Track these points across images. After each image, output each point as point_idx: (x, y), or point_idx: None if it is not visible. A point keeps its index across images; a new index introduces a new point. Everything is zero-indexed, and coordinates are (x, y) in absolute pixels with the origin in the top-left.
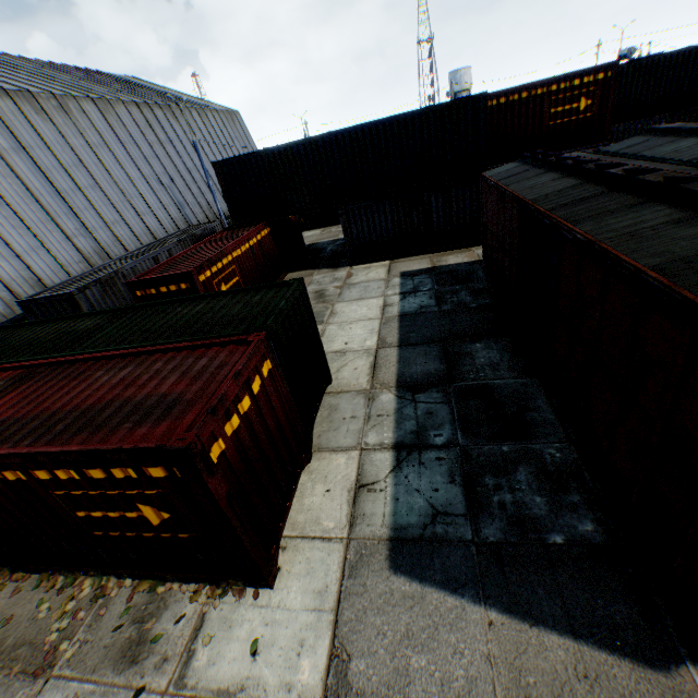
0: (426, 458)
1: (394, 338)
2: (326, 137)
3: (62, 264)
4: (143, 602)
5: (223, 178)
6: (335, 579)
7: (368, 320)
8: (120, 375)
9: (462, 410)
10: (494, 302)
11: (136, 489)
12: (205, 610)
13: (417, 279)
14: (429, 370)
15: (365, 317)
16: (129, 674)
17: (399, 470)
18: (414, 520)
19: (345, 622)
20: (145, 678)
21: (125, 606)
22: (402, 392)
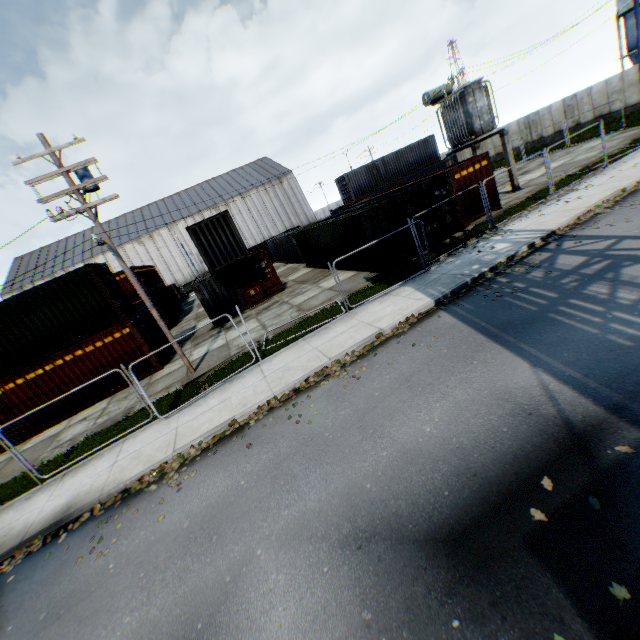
0: None
1: None
2: None
3: None
4: None
5: None
6: None
7: None
8: None
9: None
10: None
11: None
12: None
13: None
14: None
15: None
16: None
17: None
18: None
19: None
20: None
21: None
22: None
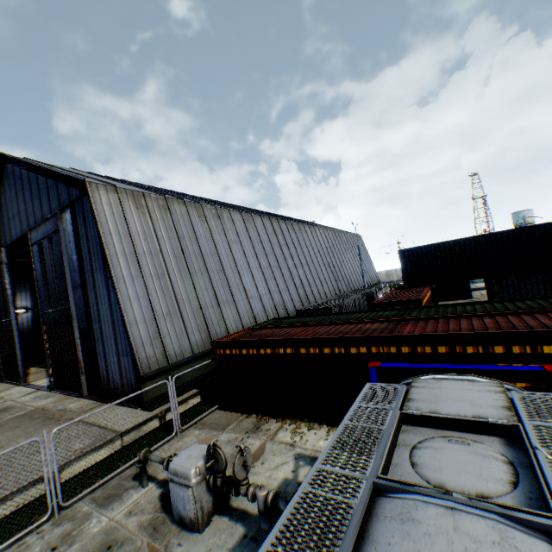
0: None
1: None
2: (486, 236)
3: (293, 300)
4: None
5: (402, 258)
6: None
7: None
8: (484, 321)
9: None
10: None
11: None
12: None
13: None
14: None
15: None
16: None
17: None
18: None
19: None
20: None
21: None
22: None
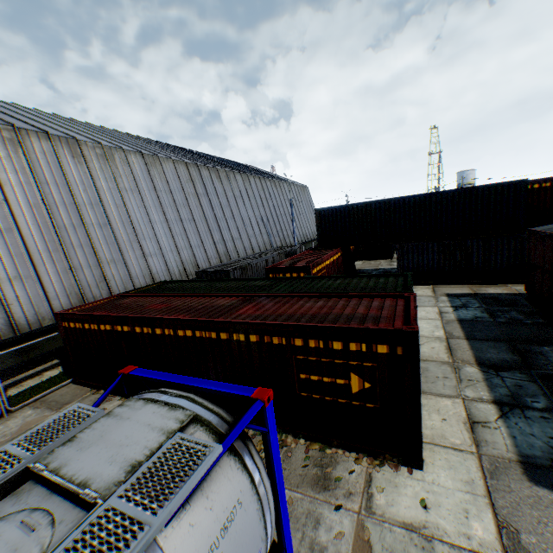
0: (529, 415)
1: (459, 333)
2: (396, 200)
3: (208, 257)
4: (317, 455)
5: (319, 218)
6: (477, 476)
7: (429, 319)
8: (317, 304)
9: (551, 389)
10: (548, 322)
11: (356, 361)
12: (370, 471)
13: (462, 299)
14: (503, 358)
15: (426, 317)
16: (325, 495)
17: (506, 418)
18: (538, 453)
19: (500, 506)
20: (339, 500)
21: (305, 455)
22: (484, 368)
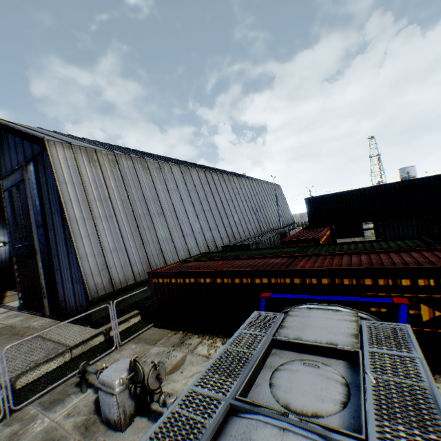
0: None
1: None
2: (374, 187)
3: (221, 237)
4: None
5: (308, 205)
6: None
7: None
8: (361, 258)
9: None
10: None
11: (424, 294)
12: None
13: None
14: None
15: None
16: None
17: None
18: None
19: None
20: None
21: None
22: None
